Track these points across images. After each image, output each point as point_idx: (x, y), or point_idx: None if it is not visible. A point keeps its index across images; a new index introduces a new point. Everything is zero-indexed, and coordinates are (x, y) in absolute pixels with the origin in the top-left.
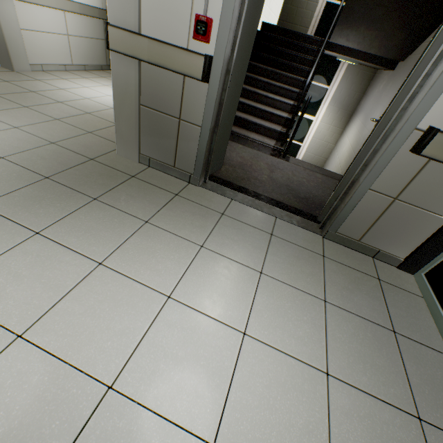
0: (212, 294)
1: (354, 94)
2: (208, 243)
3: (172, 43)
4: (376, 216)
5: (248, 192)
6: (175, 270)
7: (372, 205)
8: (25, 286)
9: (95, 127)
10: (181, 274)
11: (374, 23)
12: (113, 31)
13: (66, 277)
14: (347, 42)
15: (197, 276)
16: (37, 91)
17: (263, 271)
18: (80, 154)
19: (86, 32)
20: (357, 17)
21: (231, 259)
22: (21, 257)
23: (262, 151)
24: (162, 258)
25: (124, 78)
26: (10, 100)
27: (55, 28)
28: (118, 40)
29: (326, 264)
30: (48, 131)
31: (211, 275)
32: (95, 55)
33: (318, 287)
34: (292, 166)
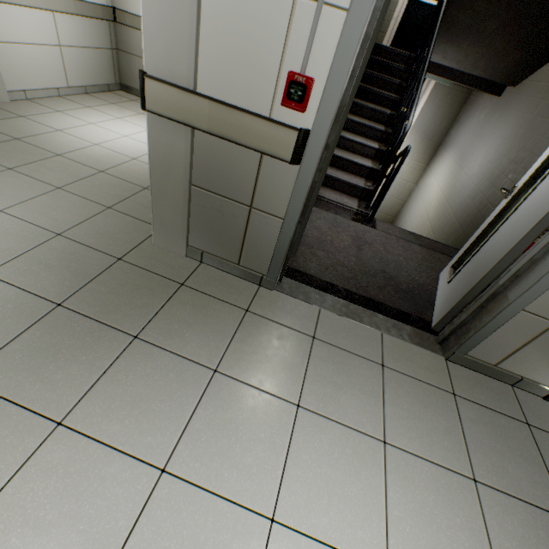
0: (329, 500)
1: (442, 121)
2: (305, 397)
3: (246, 107)
4: (525, 340)
5: (337, 292)
6: (271, 463)
7: (522, 327)
8: (54, 547)
9: (115, 196)
10: (281, 468)
11: (483, 38)
12: (153, 85)
13: (115, 512)
14: (444, 60)
15: (303, 467)
16: (23, 136)
17: (386, 439)
18: (101, 250)
19: (85, 40)
20: (461, 30)
21: (341, 424)
22: (40, 482)
23: (341, 215)
24: (249, 441)
25: (167, 149)
26: None
27: (41, 37)
28: (160, 98)
29: (460, 409)
30: (48, 211)
31: (321, 461)
32: (100, 70)
33: (460, 455)
34: (381, 236)
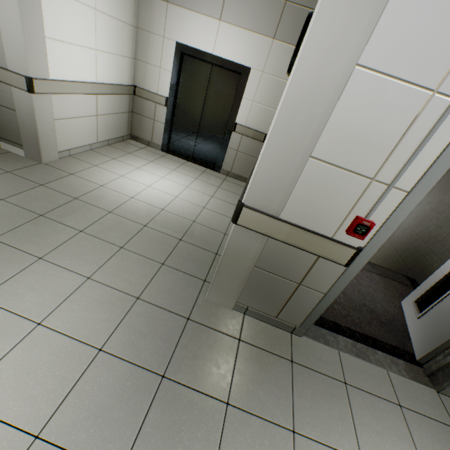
0: None
1: None
2: (363, 449)
3: (315, 229)
4: None
5: (343, 331)
6: None
7: None
8: None
9: (162, 250)
10: None
11: None
12: (248, 212)
13: None
14: None
15: None
16: (79, 195)
17: None
18: (172, 311)
19: (113, 109)
20: None
21: None
22: None
23: None
24: None
25: (243, 245)
26: (59, 221)
27: (86, 111)
28: (251, 219)
29: None
30: (122, 274)
31: None
32: (119, 127)
33: None
34: None
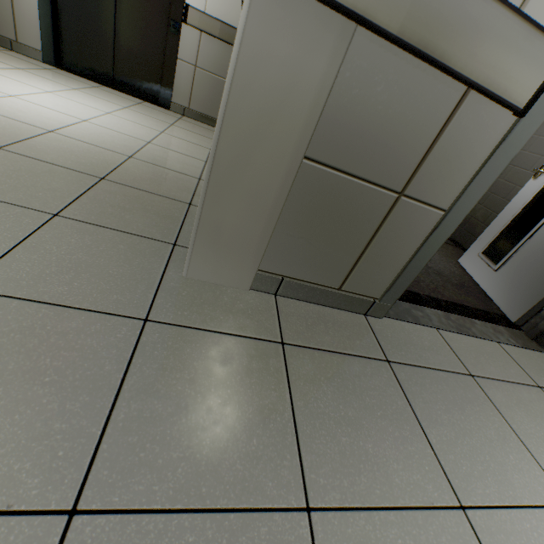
0: None
1: None
2: None
3: None
4: None
5: (426, 301)
6: None
7: None
8: None
9: (53, 192)
10: None
11: None
12: None
13: None
14: None
15: None
16: None
17: None
18: (94, 308)
19: None
20: None
21: None
22: None
23: None
24: None
25: (280, 75)
26: None
27: None
28: None
29: None
30: None
31: None
32: None
33: None
34: None
